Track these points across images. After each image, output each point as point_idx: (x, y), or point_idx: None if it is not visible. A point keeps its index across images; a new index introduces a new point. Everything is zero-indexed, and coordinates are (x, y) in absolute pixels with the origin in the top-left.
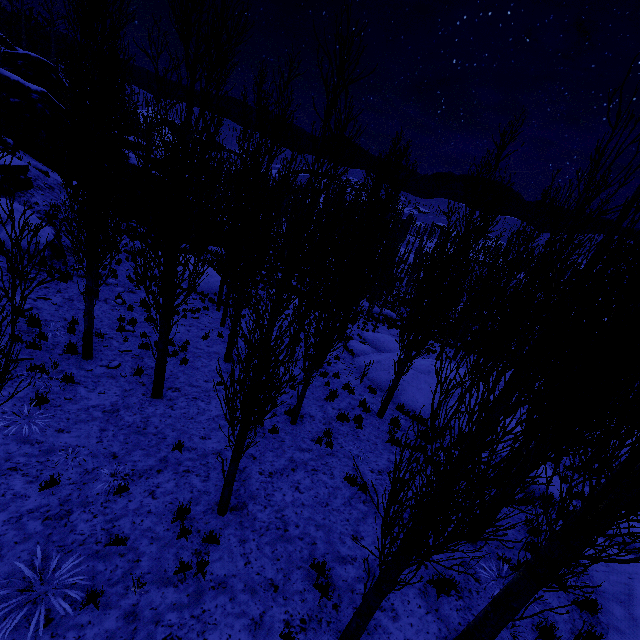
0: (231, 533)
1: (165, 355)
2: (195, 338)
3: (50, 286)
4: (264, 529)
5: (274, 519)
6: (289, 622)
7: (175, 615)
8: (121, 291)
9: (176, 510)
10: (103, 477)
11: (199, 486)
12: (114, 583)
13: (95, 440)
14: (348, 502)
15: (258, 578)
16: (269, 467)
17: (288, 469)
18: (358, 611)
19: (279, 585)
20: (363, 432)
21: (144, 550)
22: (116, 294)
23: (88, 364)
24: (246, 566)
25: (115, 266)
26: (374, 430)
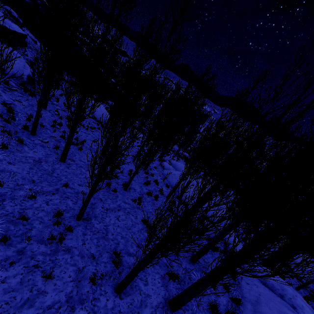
0: (80, 229)
1: (70, 141)
2: (89, 140)
3: (23, 96)
4: (96, 231)
5: (102, 228)
6: (95, 273)
7: (42, 257)
8: (58, 108)
9: (56, 212)
10: (25, 189)
11: (71, 205)
12: (16, 236)
13: (26, 172)
14: (140, 230)
15: (87, 251)
16: (107, 206)
17: (116, 209)
18: (128, 274)
19: (96, 257)
20: (157, 203)
21: (35, 226)
22: (56, 109)
23: (32, 137)
24: (82, 245)
25: (59, 96)
26: (162, 203)
